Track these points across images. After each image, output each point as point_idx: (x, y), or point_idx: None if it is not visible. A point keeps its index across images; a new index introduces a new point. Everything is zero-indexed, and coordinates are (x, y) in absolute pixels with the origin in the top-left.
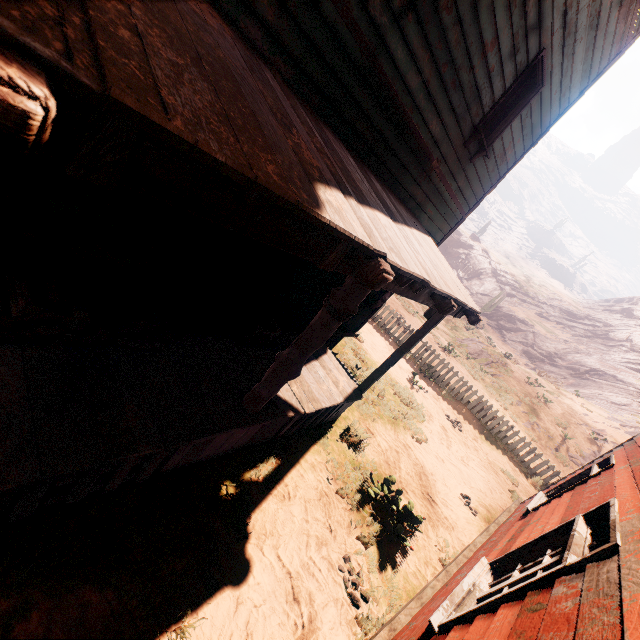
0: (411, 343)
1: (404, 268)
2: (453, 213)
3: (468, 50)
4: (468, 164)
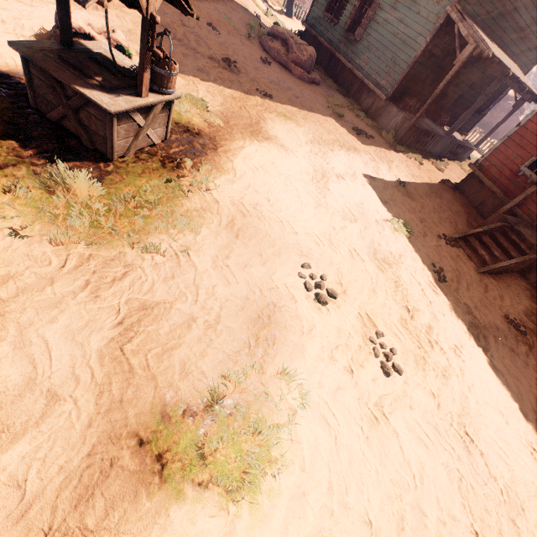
0: (503, 120)
1: (513, 73)
2: (535, 56)
3: None
4: None
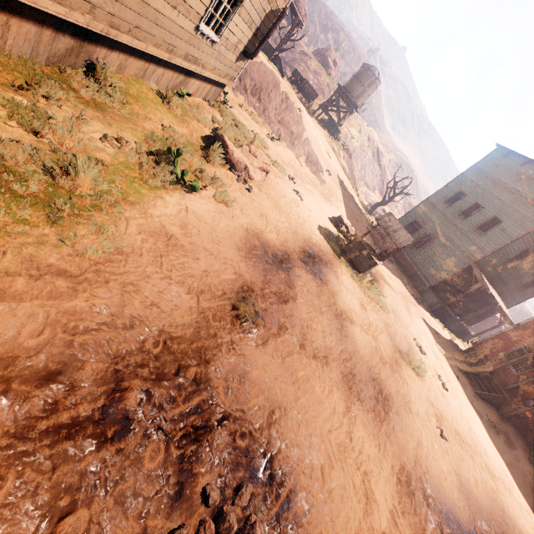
0: (492, 328)
1: (500, 305)
2: (513, 301)
3: (520, 275)
4: (519, 291)
